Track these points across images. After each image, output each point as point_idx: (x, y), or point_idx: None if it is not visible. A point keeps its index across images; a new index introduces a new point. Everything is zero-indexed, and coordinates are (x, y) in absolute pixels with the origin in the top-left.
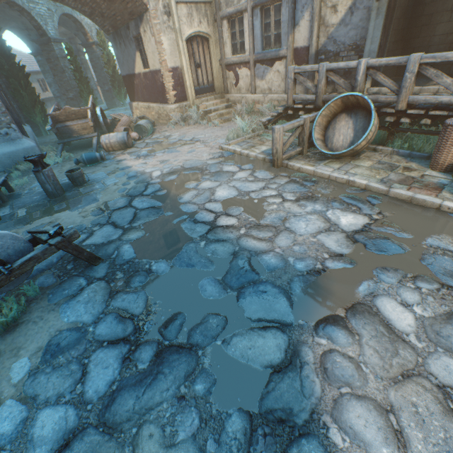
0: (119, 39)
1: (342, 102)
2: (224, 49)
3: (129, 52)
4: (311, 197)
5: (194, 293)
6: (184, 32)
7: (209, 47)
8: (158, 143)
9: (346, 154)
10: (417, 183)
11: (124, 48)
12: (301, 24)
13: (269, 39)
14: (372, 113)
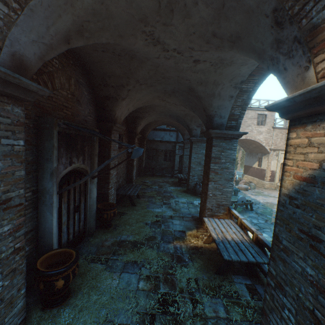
0: (250, 155)
1: None
2: None
3: (253, 160)
4: None
5: None
6: (280, 161)
7: None
8: (258, 193)
9: None
10: None
11: (251, 158)
12: None
13: None
14: None
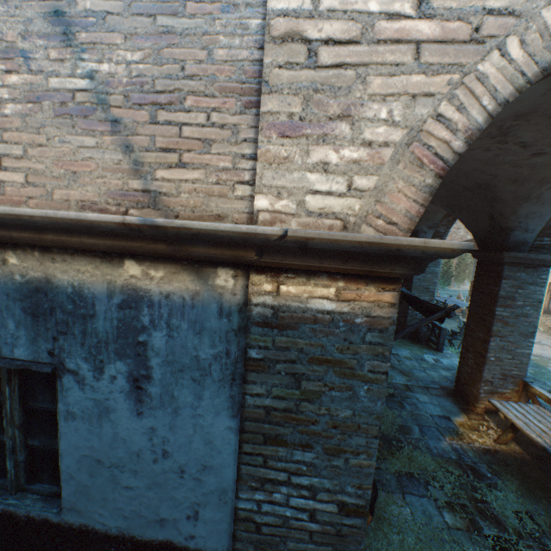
0: None
1: None
2: None
3: None
4: None
5: None
6: (549, 279)
7: None
8: None
9: None
10: None
11: None
12: None
13: None
14: None
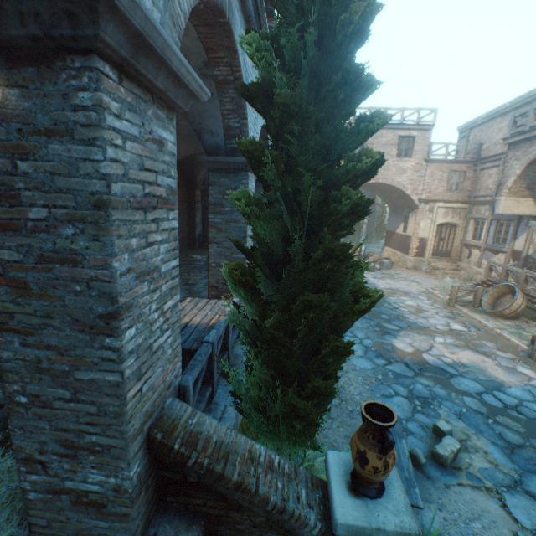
0: (394, 212)
1: (507, 287)
2: (466, 234)
3: (397, 221)
4: (451, 318)
5: (378, 315)
6: (437, 221)
7: (455, 230)
8: (389, 275)
9: (497, 314)
10: (518, 335)
11: (395, 217)
12: (519, 238)
13: (498, 239)
14: (515, 296)
